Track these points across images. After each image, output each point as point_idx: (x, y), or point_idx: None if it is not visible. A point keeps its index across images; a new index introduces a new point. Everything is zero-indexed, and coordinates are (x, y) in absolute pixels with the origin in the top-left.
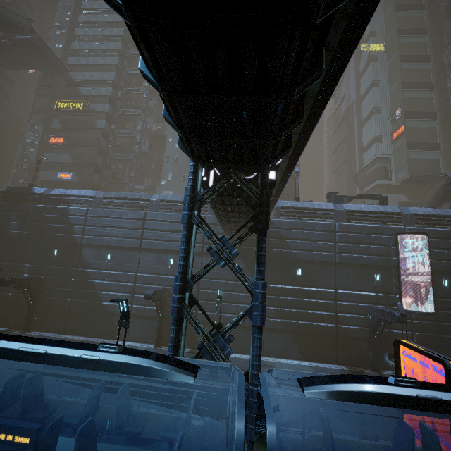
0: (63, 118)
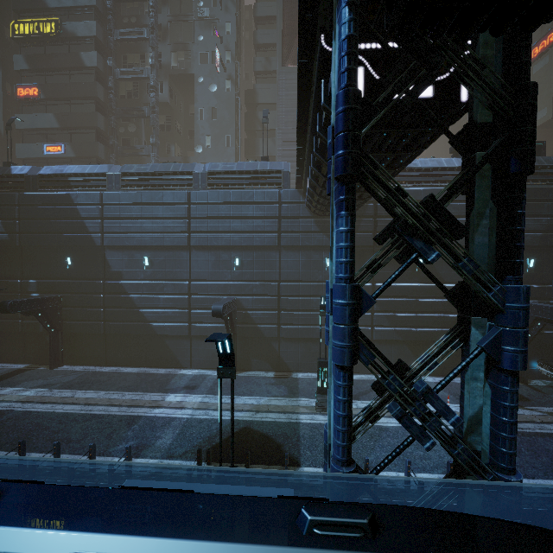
0: (29, 53)
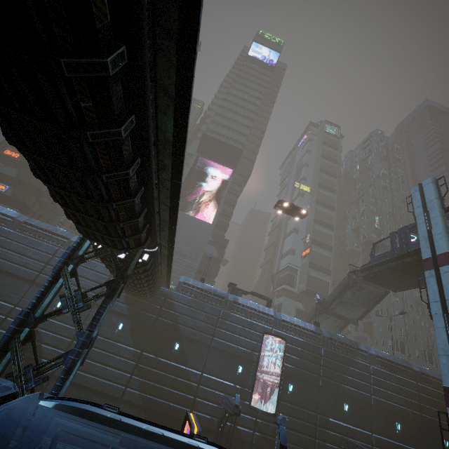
0: None
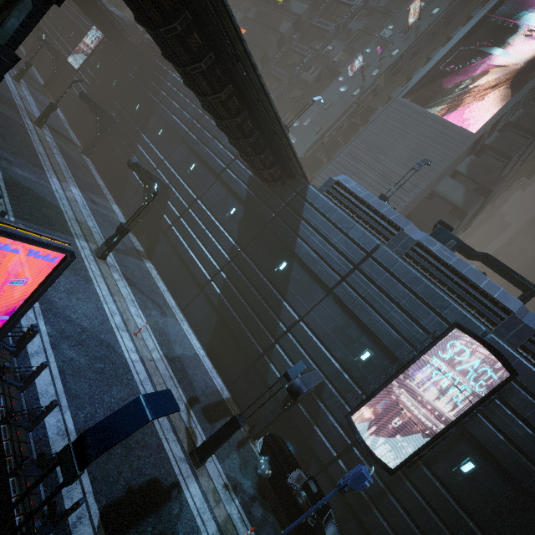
0: (261, 10)
